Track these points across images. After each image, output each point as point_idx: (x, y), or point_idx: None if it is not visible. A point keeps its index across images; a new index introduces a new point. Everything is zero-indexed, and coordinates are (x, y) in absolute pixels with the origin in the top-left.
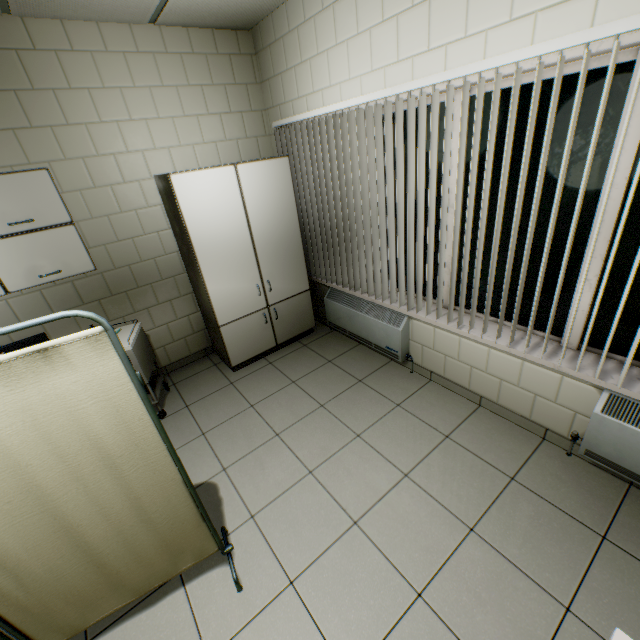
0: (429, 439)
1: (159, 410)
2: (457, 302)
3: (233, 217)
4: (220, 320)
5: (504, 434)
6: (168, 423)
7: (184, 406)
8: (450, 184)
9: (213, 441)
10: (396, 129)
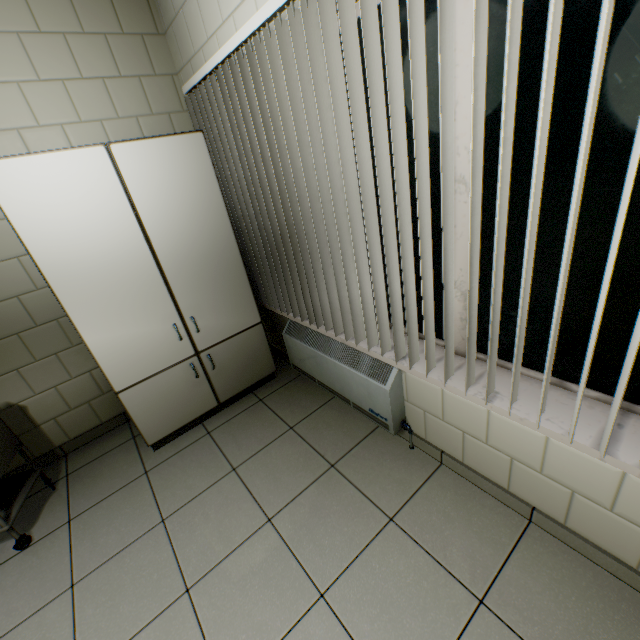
0: (449, 608)
1: (15, 538)
2: (478, 345)
3: (116, 227)
4: (116, 383)
5: (589, 597)
6: (28, 559)
7: (65, 521)
8: (455, 137)
9: (81, 605)
10: (343, 35)
